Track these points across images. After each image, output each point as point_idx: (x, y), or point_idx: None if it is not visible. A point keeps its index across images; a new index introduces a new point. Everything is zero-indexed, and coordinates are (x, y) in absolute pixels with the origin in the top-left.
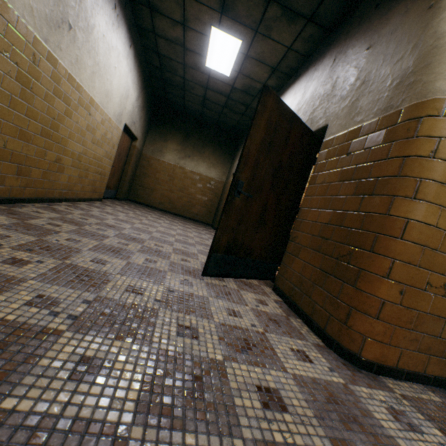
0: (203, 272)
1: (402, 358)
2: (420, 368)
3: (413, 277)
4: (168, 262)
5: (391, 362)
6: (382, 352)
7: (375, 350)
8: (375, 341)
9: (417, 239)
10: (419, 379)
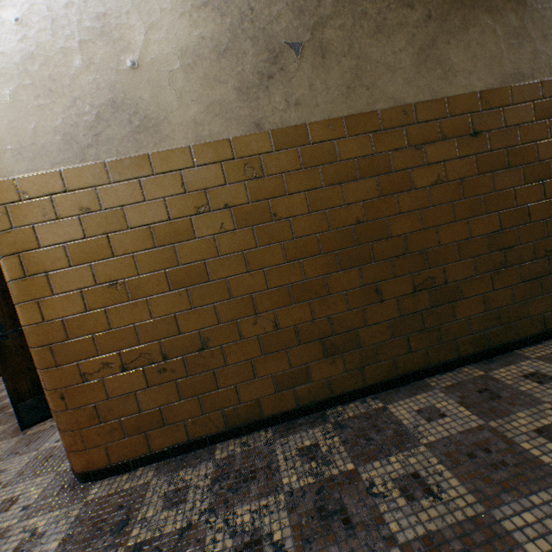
0: (21, 426)
1: (114, 452)
2: (145, 449)
3: (62, 378)
4: (7, 427)
5: (105, 462)
6: (87, 458)
7: (80, 460)
8: (75, 452)
9: (41, 341)
10: (152, 459)
